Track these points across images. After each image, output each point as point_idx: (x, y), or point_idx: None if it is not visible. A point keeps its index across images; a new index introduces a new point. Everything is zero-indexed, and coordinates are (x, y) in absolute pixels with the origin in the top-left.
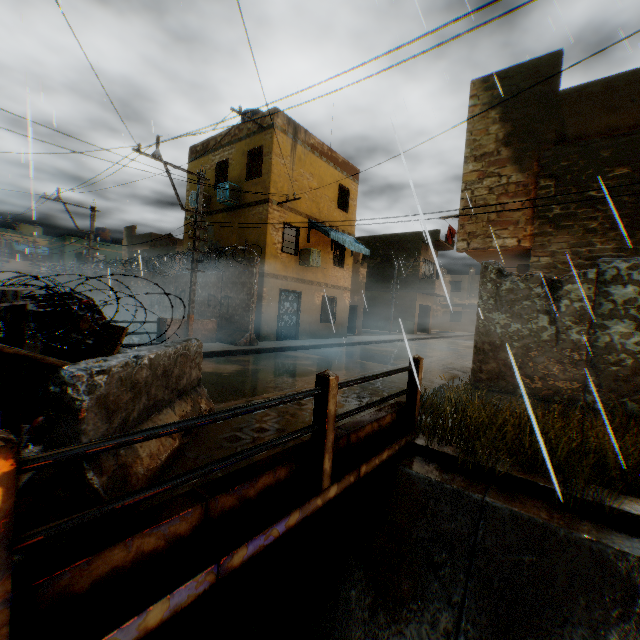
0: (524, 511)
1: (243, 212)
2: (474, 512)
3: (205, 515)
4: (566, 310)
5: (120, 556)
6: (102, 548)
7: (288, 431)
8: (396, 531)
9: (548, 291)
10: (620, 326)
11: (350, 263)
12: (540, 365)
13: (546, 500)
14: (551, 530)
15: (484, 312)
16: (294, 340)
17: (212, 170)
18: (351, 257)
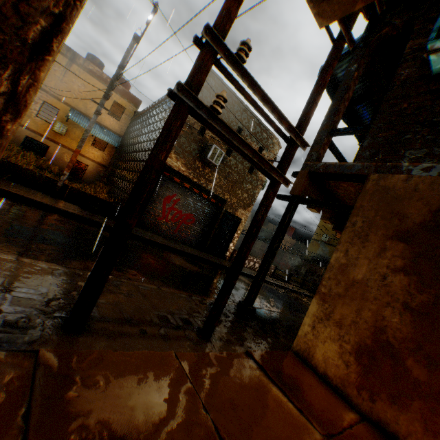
0: None
1: None
2: None
3: None
4: None
5: None
6: None
7: None
8: None
9: None
10: None
11: None
12: None
13: None
14: None
15: None
16: None
17: None
18: None
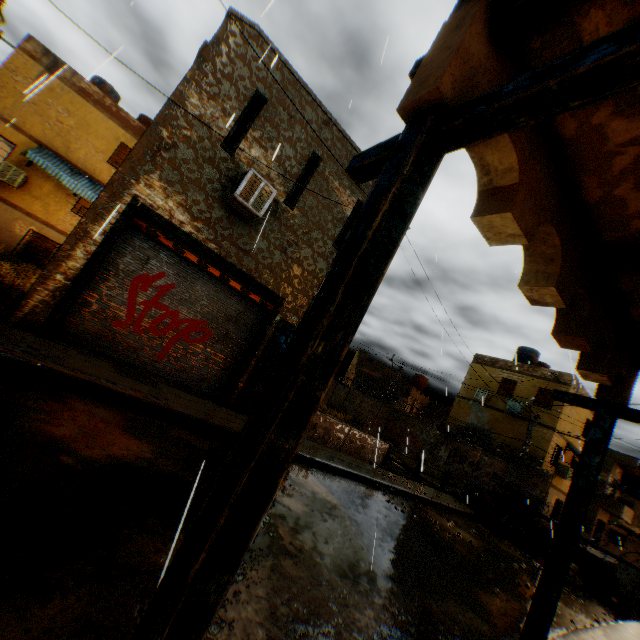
0: None
1: (524, 423)
2: None
3: None
4: None
5: None
6: None
7: None
8: None
9: None
10: None
11: None
12: None
13: None
14: None
15: None
16: None
17: (497, 379)
18: None
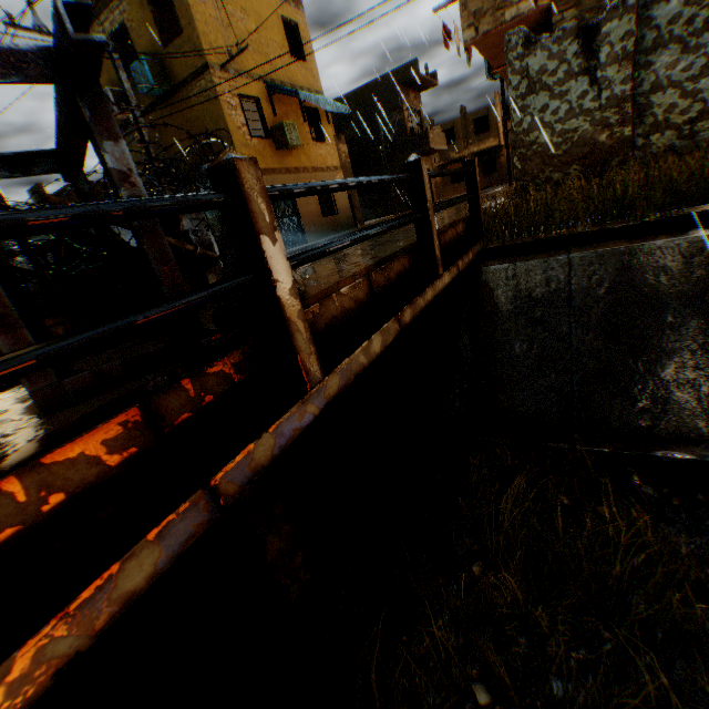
0: (607, 248)
1: (181, 98)
2: (563, 270)
3: (370, 288)
4: (607, 60)
5: (333, 309)
6: (321, 300)
7: (380, 256)
8: (497, 316)
9: (585, 45)
10: (665, 57)
11: (330, 134)
12: (586, 139)
13: (622, 239)
14: (634, 250)
15: (517, 102)
16: (304, 244)
17: None
18: (329, 126)
